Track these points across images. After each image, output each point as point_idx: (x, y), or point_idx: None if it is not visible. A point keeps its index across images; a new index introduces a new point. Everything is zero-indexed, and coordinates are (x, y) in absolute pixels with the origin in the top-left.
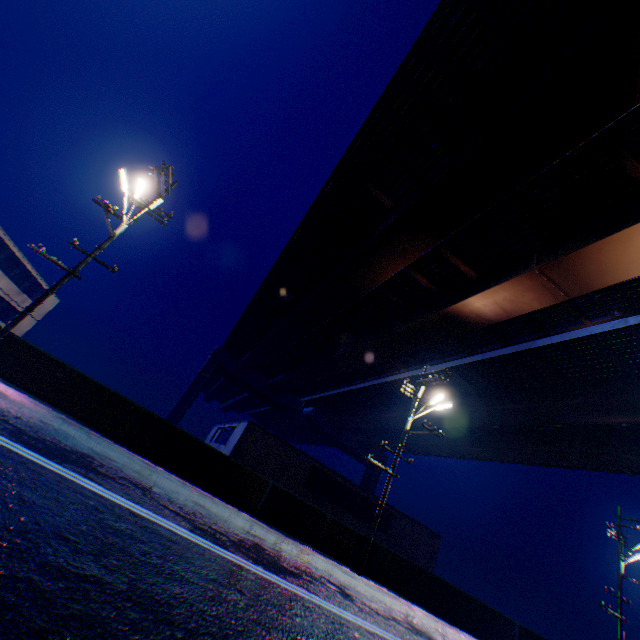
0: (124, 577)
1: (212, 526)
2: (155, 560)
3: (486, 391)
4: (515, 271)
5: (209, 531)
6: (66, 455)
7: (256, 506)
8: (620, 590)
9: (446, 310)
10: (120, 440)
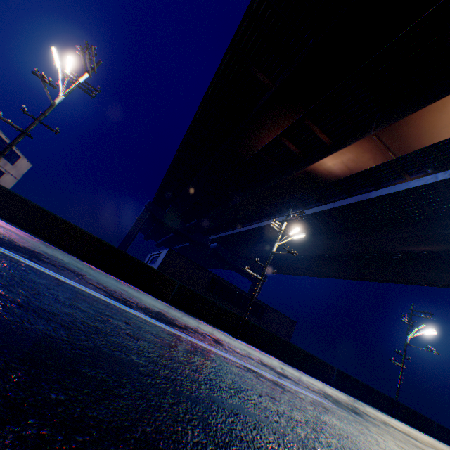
0: (24, 297)
1: (126, 298)
2: (60, 298)
3: (334, 231)
4: (358, 137)
5: (121, 299)
6: (16, 248)
7: (169, 297)
8: (405, 352)
9: (307, 169)
10: (73, 253)
